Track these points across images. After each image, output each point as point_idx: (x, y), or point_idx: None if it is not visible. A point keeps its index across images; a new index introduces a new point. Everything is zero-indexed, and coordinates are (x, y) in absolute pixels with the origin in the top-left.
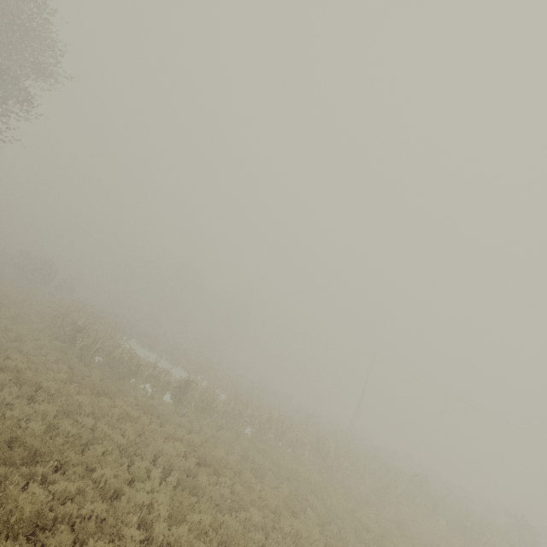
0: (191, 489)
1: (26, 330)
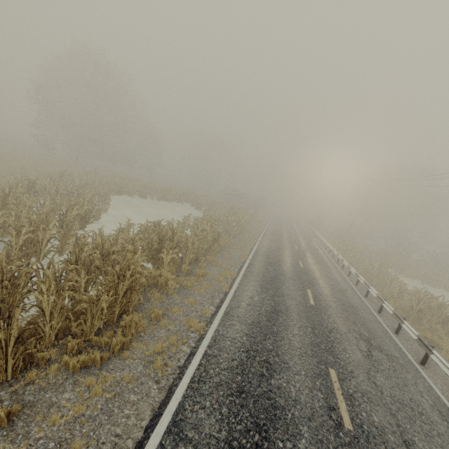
0: None
1: None
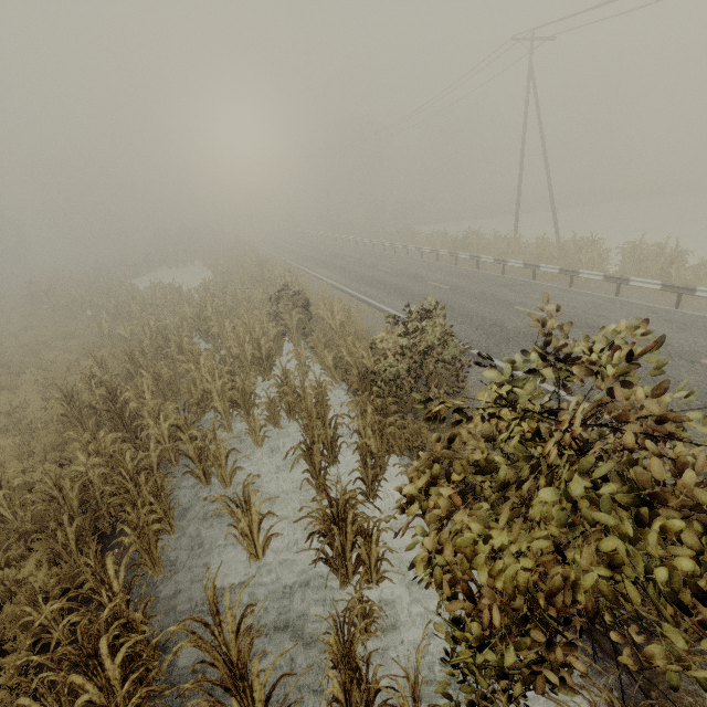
0: None
1: None
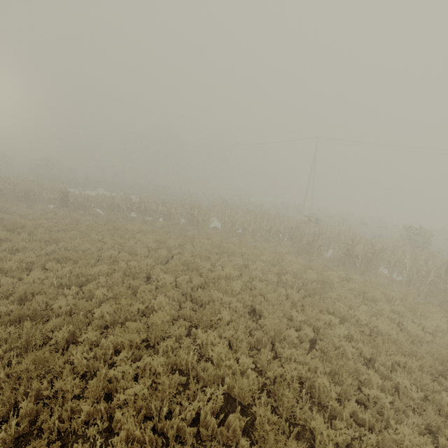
0: None
1: None
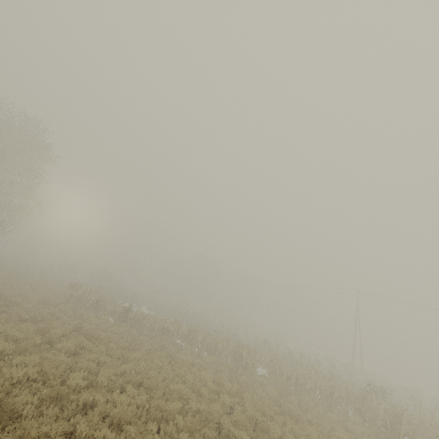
0: (43, 334)
1: (47, 291)
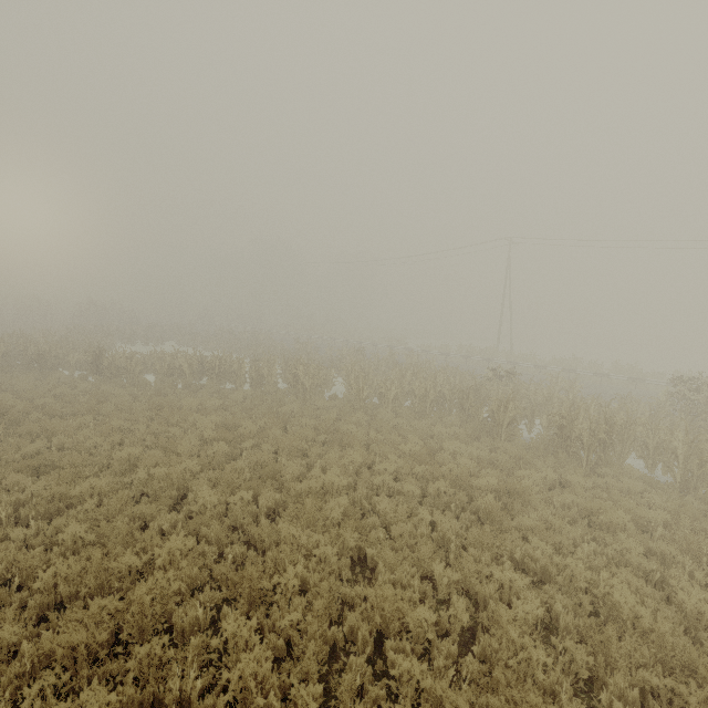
0: None
1: None
